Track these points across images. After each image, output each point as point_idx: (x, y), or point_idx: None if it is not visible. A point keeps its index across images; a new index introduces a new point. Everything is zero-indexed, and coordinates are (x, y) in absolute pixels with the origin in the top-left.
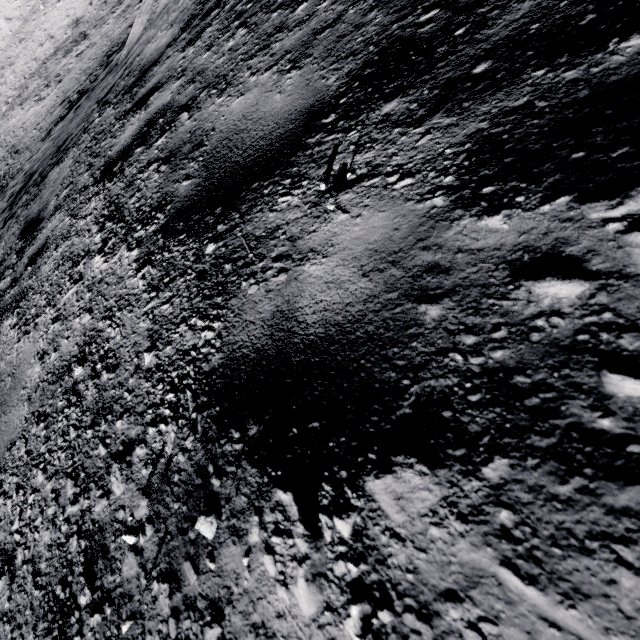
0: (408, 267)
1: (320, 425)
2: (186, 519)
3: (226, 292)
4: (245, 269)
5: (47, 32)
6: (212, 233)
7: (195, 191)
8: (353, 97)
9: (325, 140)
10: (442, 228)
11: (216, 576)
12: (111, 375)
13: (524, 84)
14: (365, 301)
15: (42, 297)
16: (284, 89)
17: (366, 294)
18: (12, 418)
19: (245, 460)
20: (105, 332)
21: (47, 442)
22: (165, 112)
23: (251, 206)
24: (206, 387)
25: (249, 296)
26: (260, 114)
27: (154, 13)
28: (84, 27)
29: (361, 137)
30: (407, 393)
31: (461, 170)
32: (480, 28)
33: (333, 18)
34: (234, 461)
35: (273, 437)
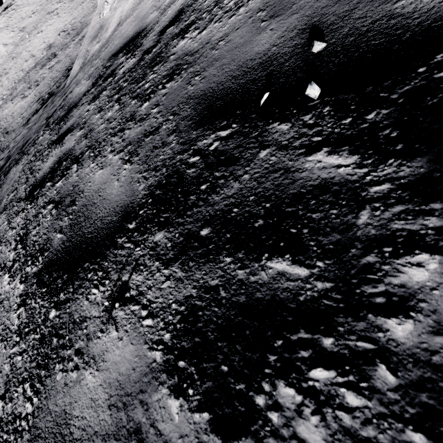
0: (130, 417)
1: None
2: None
3: (47, 368)
4: (61, 350)
5: (30, 53)
6: (57, 298)
7: (60, 248)
8: (146, 212)
9: (125, 246)
10: (153, 387)
11: None
12: None
13: (219, 265)
14: (103, 437)
15: None
16: (120, 178)
17: (105, 429)
18: None
19: None
20: None
21: None
22: (68, 157)
23: (79, 285)
24: None
25: (56, 382)
26: (105, 194)
27: (86, 59)
28: (54, 49)
29: (140, 256)
30: None
31: (175, 331)
32: (212, 191)
33: (155, 127)
34: None
35: None
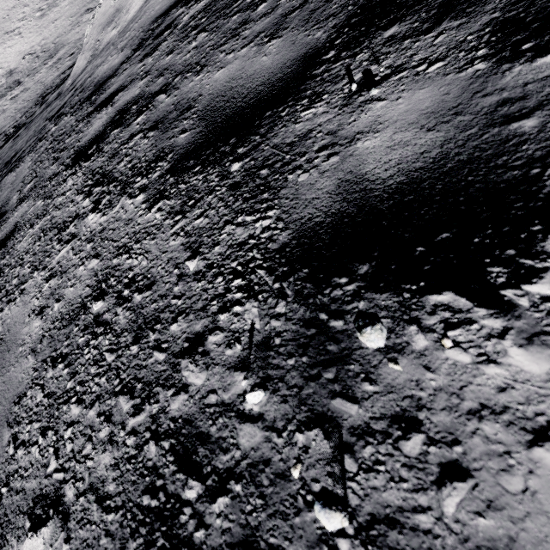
0: (475, 111)
1: (451, 233)
2: (312, 366)
3: (271, 188)
4: (286, 167)
5: None
6: (233, 156)
7: (198, 137)
8: (348, 37)
9: (333, 67)
10: (495, 79)
11: (386, 394)
12: (146, 293)
13: None
14: (441, 145)
15: (24, 267)
16: (269, 52)
17: (439, 140)
18: (13, 375)
19: (368, 292)
20: (124, 264)
21: (74, 377)
22: (137, 101)
23: (271, 127)
24: (282, 260)
25: (301, 182)
26: (250, 72)
27: (97, 50)
28: (18, 76)
29: (371, 55)
30: (544, 176)
31: (491, 43)
32: None
33: (299, 3)
34: (353, 298)
35: (395, 263)
